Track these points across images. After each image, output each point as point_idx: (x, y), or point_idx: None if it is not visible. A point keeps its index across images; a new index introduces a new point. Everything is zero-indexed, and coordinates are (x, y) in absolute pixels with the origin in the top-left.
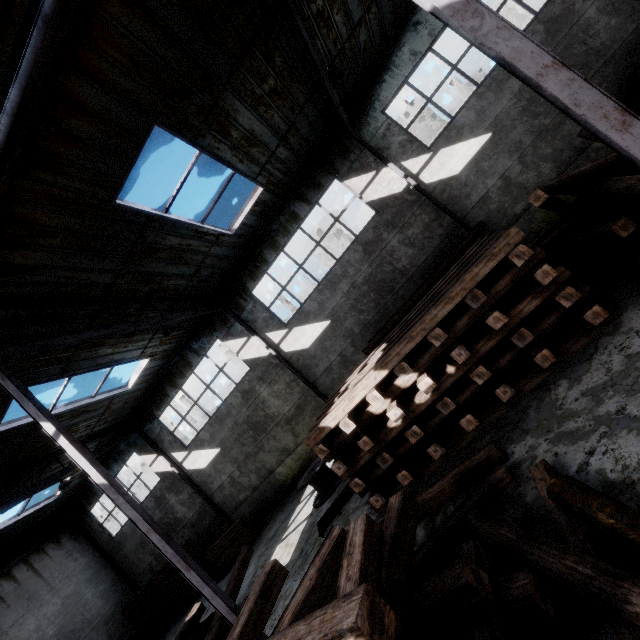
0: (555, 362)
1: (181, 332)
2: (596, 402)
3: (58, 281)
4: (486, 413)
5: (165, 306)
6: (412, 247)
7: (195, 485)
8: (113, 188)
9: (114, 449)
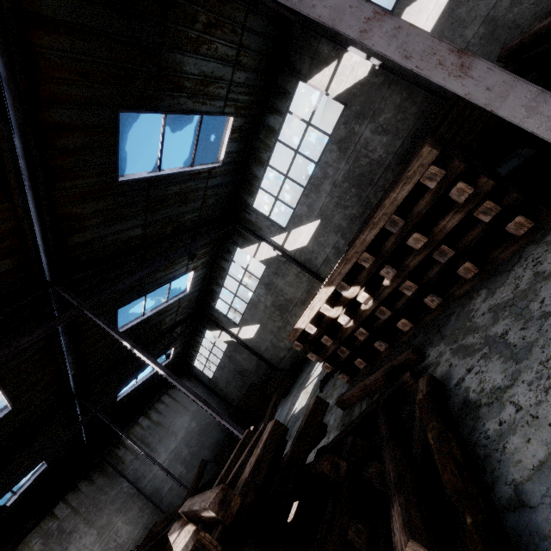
0: (483, 270)
1: (210, 247)
2: (493, 321)
3: (108, 244)
4: (422, 315)
5: (189, 235)
6: (386, 134)
7: (249, 348)
8: (113, 172)
9: (194, 328)
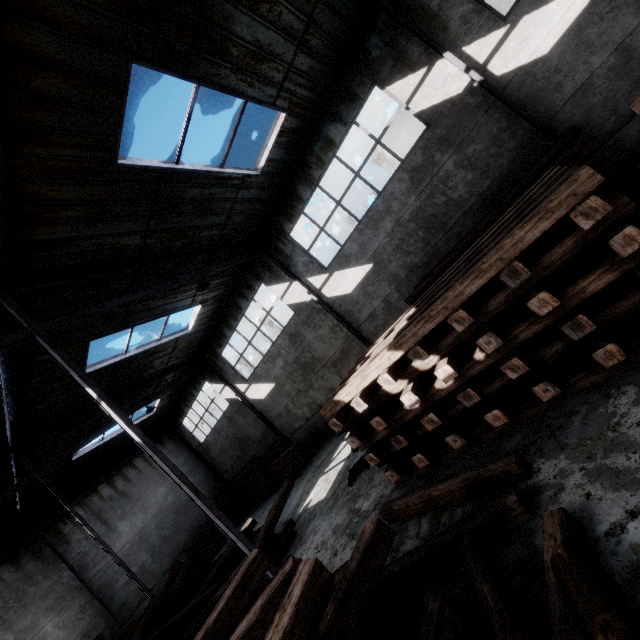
0: (627, 357)
1: (227, 278)
2: None
3: (89, 249)
4: (521, 407)
5: (203, 257)
6: (472, 170)
7: (257, 412)
8: (110, 148)
9: (190, 378)
